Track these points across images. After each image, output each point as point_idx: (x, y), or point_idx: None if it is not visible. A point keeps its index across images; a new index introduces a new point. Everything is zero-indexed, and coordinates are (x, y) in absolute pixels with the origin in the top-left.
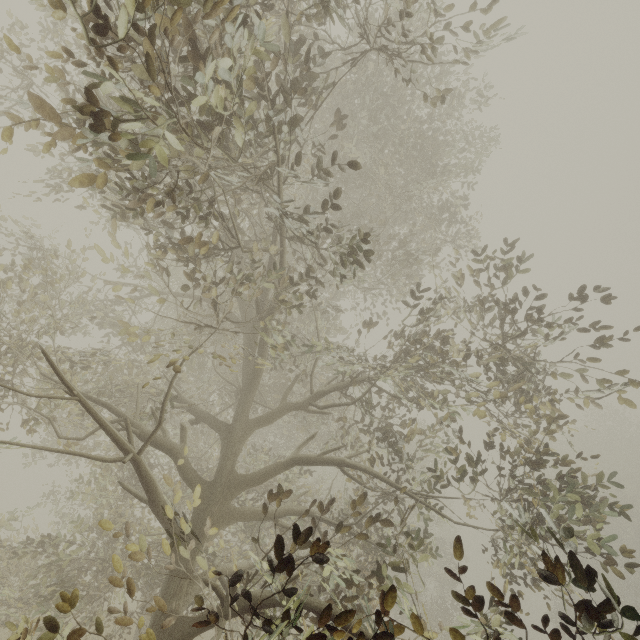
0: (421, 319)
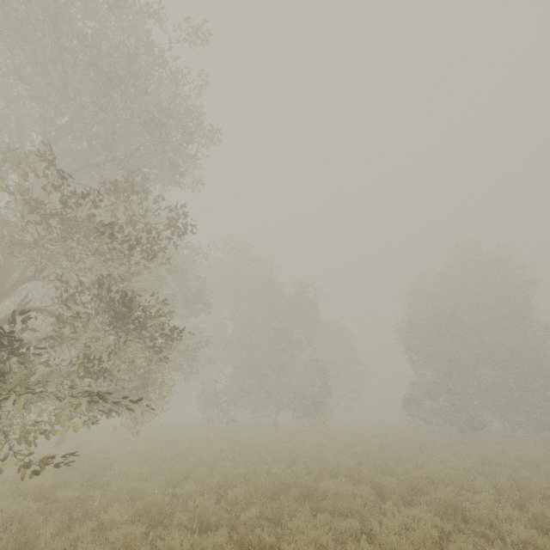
0: (32, 210)
